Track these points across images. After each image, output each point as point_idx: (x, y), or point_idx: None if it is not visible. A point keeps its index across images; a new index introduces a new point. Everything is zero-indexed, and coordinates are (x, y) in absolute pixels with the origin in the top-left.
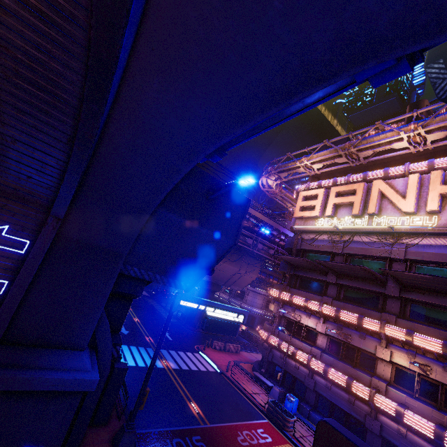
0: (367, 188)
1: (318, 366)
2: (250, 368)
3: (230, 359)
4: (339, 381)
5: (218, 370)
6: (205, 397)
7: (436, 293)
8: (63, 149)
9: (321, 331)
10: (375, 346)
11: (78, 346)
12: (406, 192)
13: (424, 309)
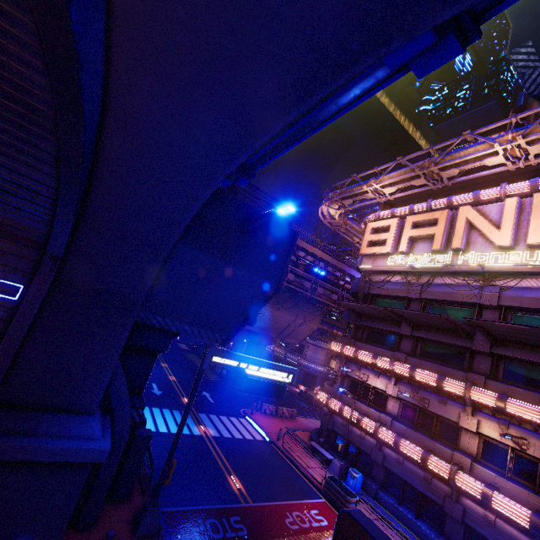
0: (452, 217)
1: (388, 436)
2: (307, 437)
3: (283, 426)
4: (412, 455)
5: (268, 439)
6: (249, 470)
7: (537, 349)
8: (52, 174)
9: (392, 394)
10: (458, 413)
11: (86, 409)
12: (501, 221)
13: (521, 369)
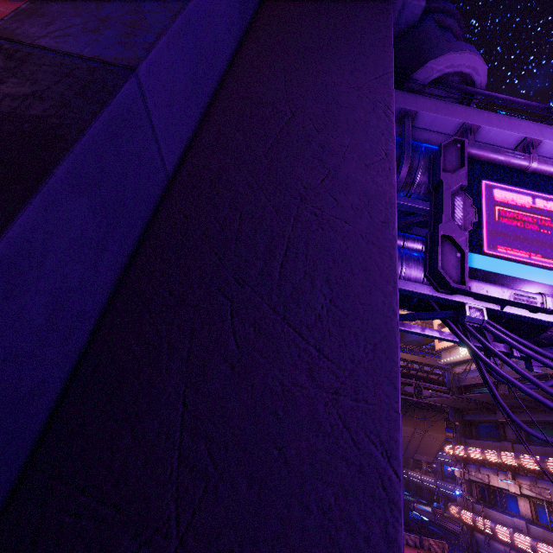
0: None
1: (524, 542)
2: None
3: None
4: None
5: None
6: None
7: None
8: None
9: (515, 491)
10: None
11: None
12: None
13: None
